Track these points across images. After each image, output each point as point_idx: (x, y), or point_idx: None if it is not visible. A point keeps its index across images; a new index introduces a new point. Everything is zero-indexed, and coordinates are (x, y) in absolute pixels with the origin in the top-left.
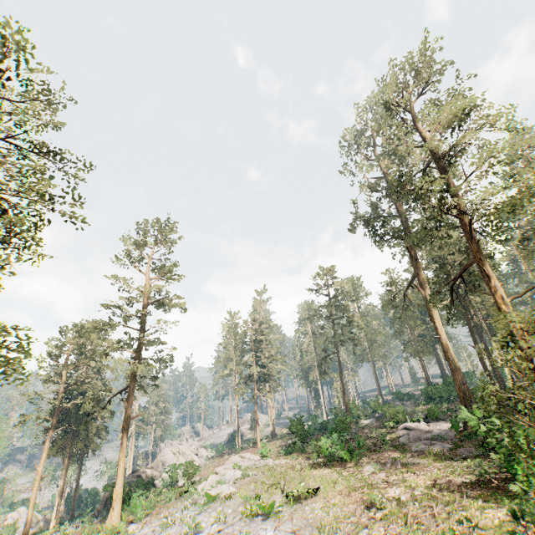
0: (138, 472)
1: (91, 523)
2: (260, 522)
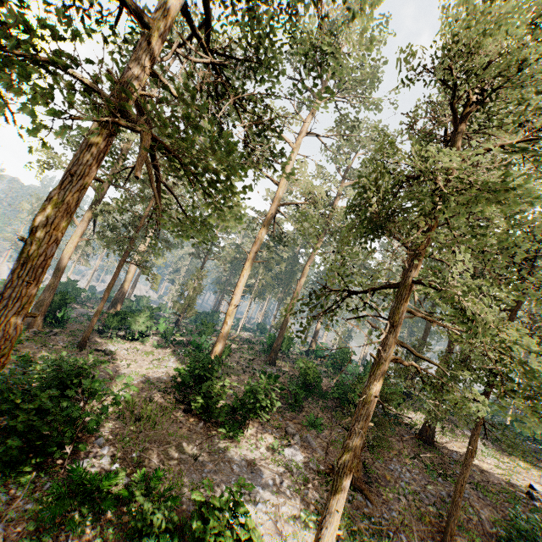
0: None
1: None
2: None
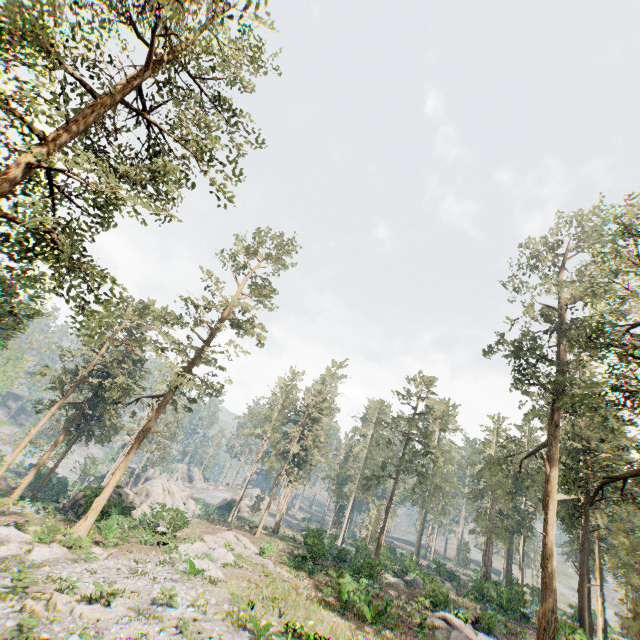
0: (121, 489)
1: (53, 518)
2: (246, 638)
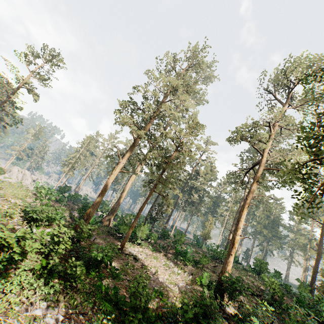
0: None
1: None
2: None
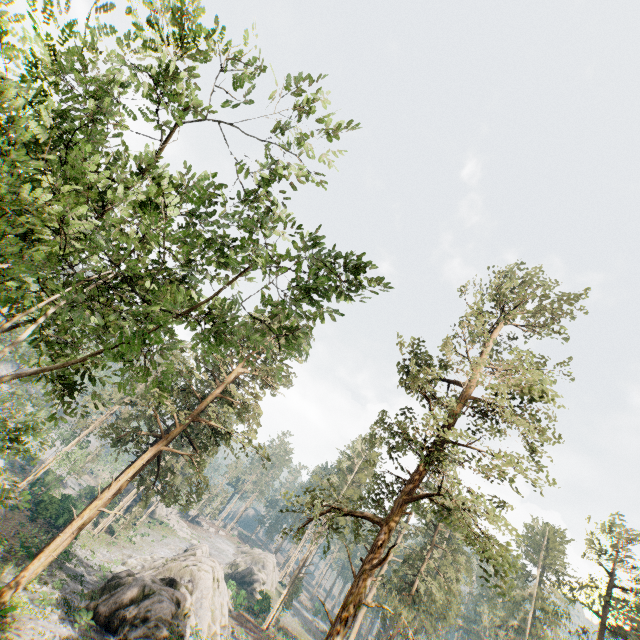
0: (180, 592)
1: None
2: None
